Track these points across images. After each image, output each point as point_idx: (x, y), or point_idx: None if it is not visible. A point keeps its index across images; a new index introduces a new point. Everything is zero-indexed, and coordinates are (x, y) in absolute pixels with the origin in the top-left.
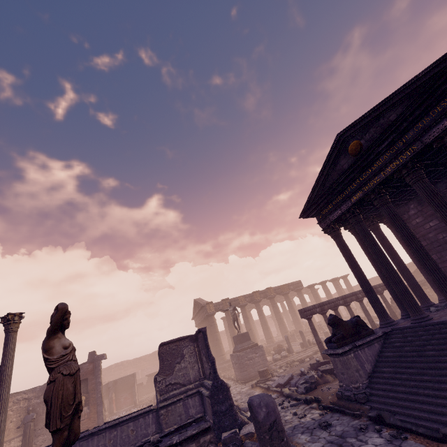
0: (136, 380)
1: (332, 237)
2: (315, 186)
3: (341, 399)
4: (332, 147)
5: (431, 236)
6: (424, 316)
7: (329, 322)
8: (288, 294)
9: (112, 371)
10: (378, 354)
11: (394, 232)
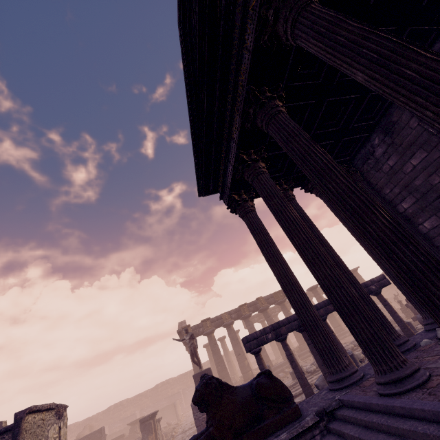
0: (104, 437)
1: (240, 216)
2: (193, 135)
3: None
4: (182, 53)
5: (420, 183)
6: (404, 375)
7: (192, 398)
8: (284, 302)
9: (110, 414)
10: None
11: None
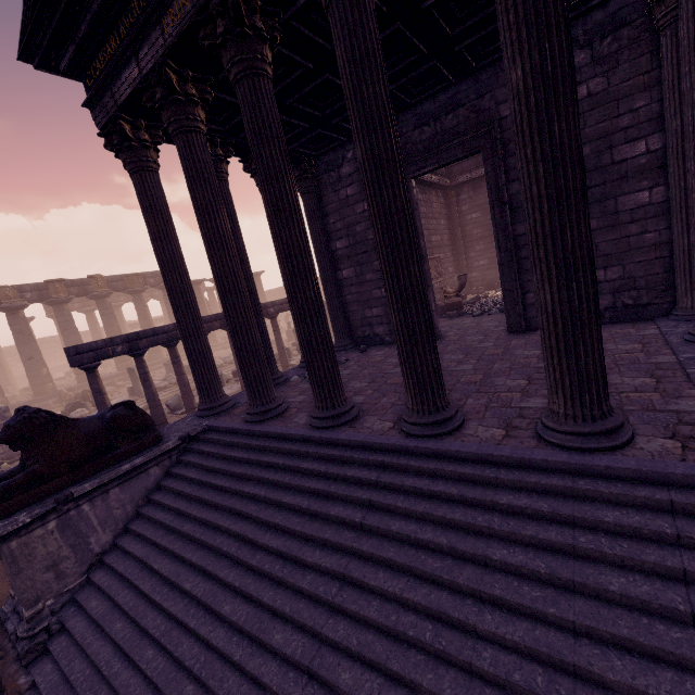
0: None
1: (126, 168)
2: None
3: (4, 629)
4: None
5: (360, 231)
6: (271, 408)
7: None
8: (141, 293)
9: None
10: (149, 494)
11: (307, 206)
